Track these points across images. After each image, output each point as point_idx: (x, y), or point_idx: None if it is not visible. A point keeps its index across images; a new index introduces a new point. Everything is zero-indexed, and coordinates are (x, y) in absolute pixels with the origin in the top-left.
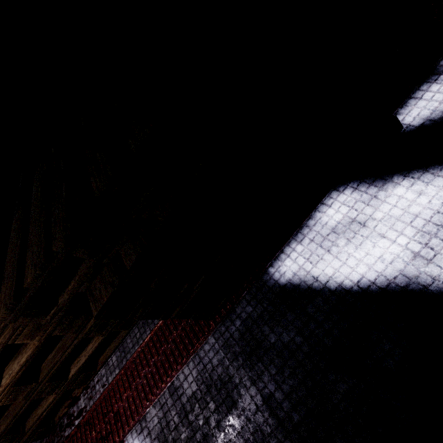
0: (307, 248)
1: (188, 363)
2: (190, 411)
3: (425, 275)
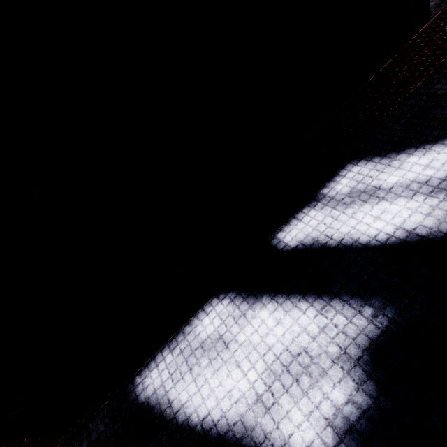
0: (175, 360)
1: None
2: None
3: (260, 429)
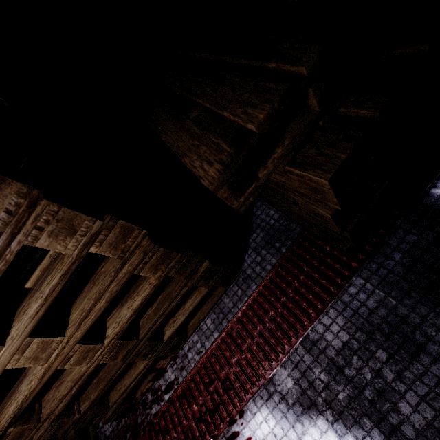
0: None
1: (327, 311)
2: (346, 365)
3: None
